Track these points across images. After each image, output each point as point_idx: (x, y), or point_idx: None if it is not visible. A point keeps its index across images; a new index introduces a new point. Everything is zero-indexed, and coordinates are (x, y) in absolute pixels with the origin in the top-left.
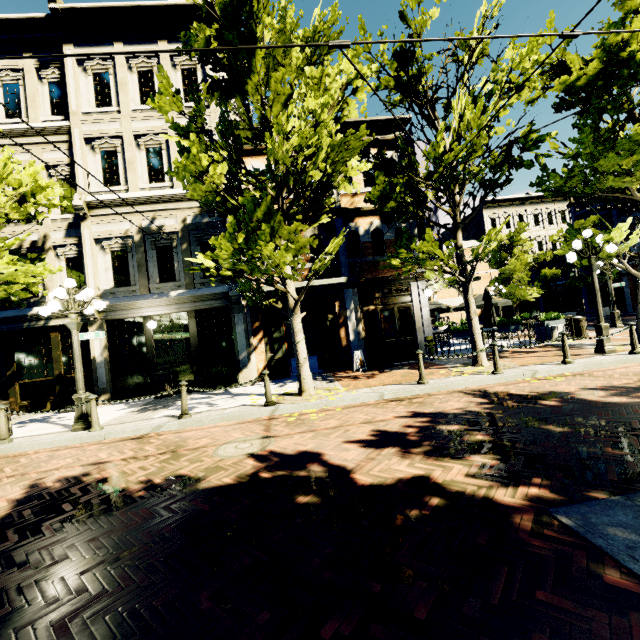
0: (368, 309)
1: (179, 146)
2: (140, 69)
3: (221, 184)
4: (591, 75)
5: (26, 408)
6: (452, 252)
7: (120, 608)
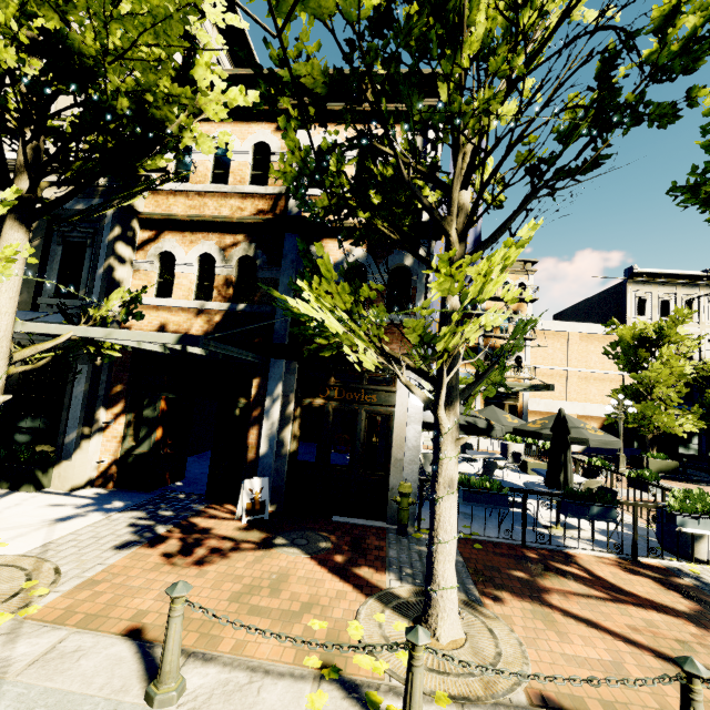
0: (312, 402)
1: None
2: None
3: None
4: None
5: None
6: (382, 317)
7: None
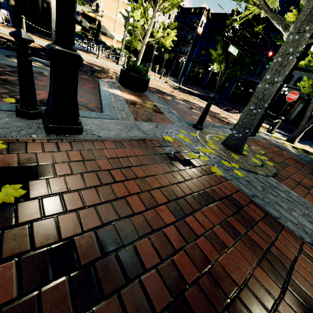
0: None
1: None
2: None
3: None
4: None
5: None
6: None
7: None
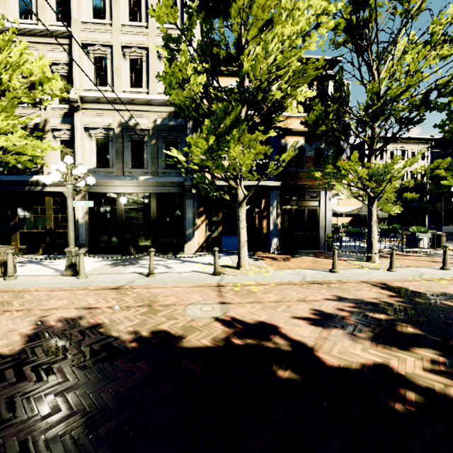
0: (285, 208)
1: (169, 54)
2: None
3: (198, 92)
4: None
5: (24, 251)
6: (370, 172)
7: None
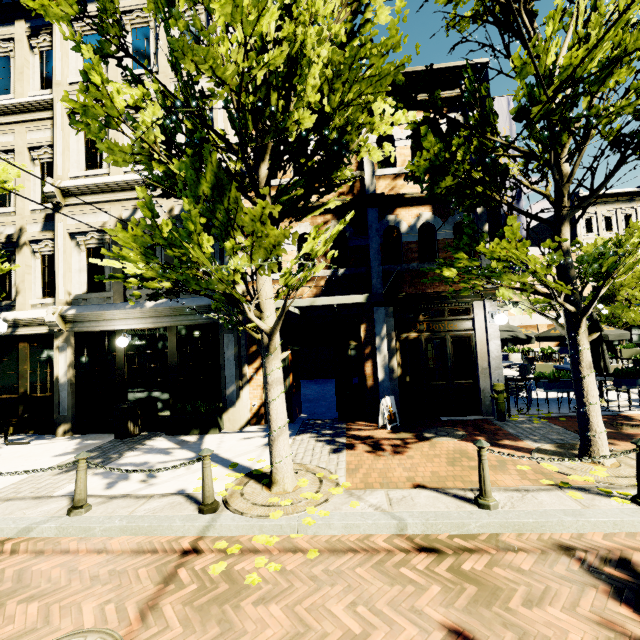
0: (407, 336)
1: (86, 78)
2: (135, 26)
3: (156, 142)
4: None
5: None
6: (555, 260)
7: None
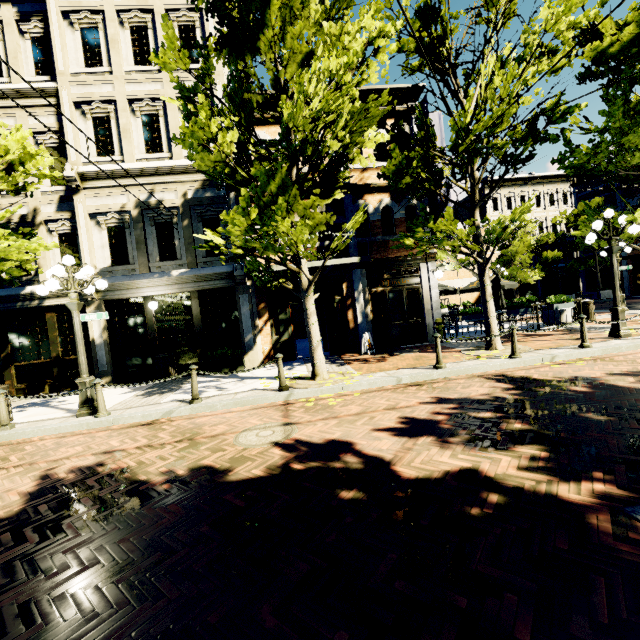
0: (376, 291)
1: (185, 109)
2: (133, 25)
3: (231, 153)
4: (626, 41)
5: (23, 391)
6: (472, 231)
7: (171, 625)
